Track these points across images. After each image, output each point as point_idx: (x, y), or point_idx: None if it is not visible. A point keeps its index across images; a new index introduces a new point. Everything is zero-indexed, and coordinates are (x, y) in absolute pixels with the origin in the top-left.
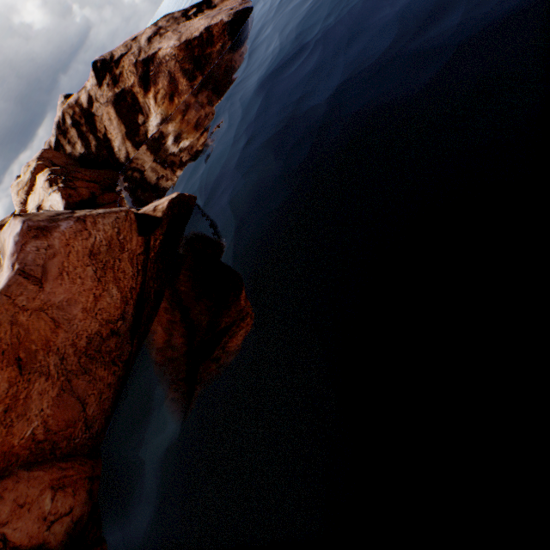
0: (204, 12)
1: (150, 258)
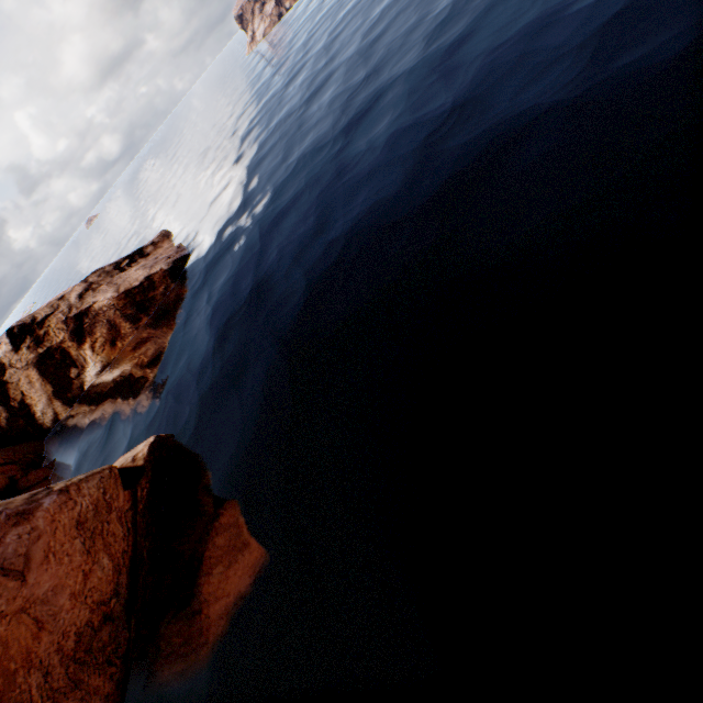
0: (138, 261)
1: (139, 511)
